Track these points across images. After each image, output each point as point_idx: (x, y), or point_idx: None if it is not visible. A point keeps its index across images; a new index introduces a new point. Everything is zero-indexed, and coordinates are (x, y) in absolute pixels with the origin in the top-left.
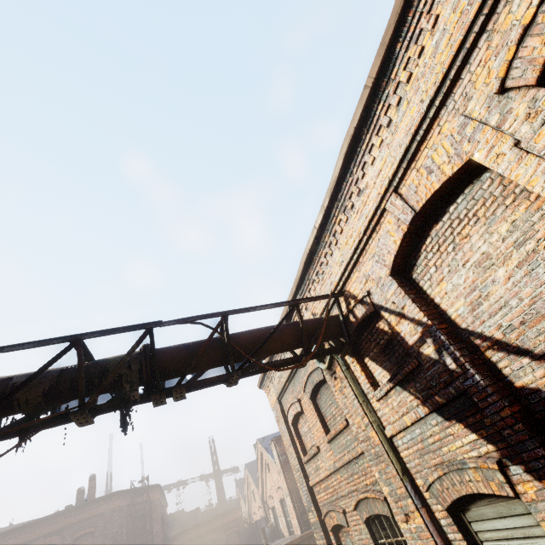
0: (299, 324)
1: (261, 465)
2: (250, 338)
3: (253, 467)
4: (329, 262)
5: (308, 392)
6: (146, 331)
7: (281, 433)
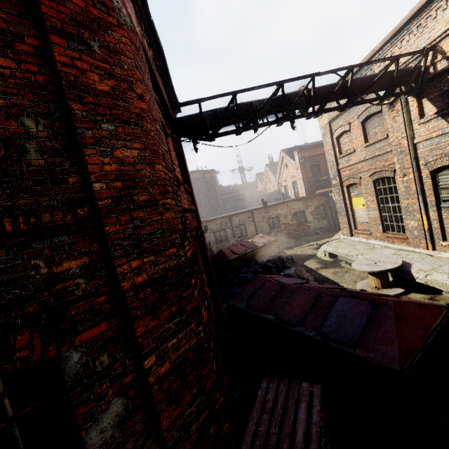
0: (392, 74)
1: (281, 165)
2: (361, 83)
3: (271, 166)
4: (438, 17)
5: (361, 118)
6: (311, 79)
7: (324, 143)
